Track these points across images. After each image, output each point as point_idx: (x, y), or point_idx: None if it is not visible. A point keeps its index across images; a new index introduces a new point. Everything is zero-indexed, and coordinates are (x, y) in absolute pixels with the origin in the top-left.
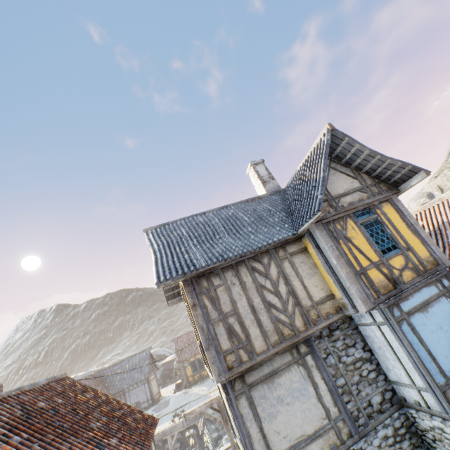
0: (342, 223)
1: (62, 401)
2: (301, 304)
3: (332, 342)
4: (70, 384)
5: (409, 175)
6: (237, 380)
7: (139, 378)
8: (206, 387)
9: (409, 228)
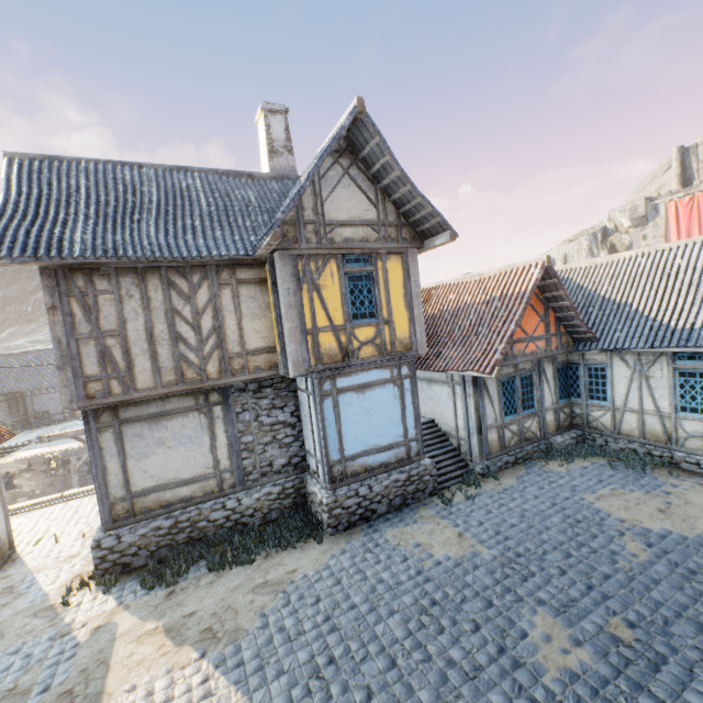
0: (320, 264)
1: None
2: (226, 349)
3: (257, 399)
4: None
5: (438, 230)
6: (107, 412)
7: (52, 383)
8: None
9: (406, 298)
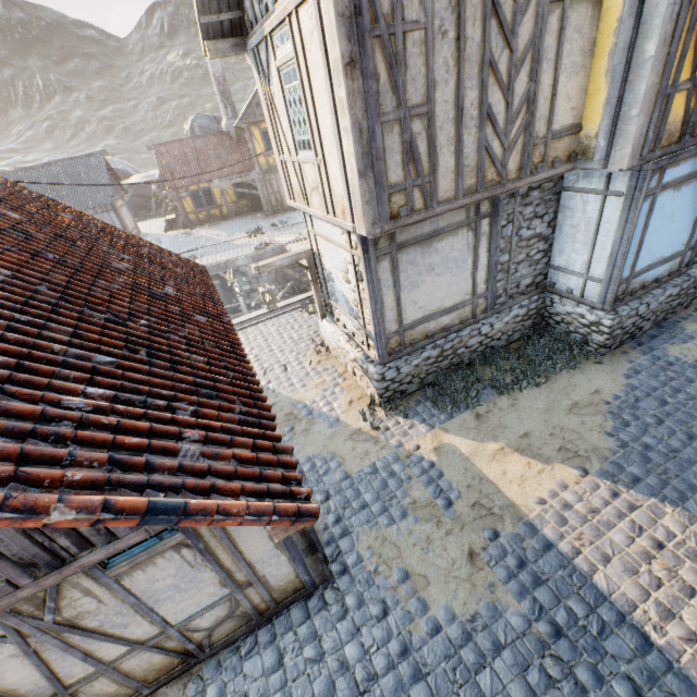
0: None
1: (21, 218)
2: (533, 131)
3: (522, 207)
4: (7, 188)
5: None
6: (384, 235)
7: (96, 202)
8: (223, 232)
9: None
